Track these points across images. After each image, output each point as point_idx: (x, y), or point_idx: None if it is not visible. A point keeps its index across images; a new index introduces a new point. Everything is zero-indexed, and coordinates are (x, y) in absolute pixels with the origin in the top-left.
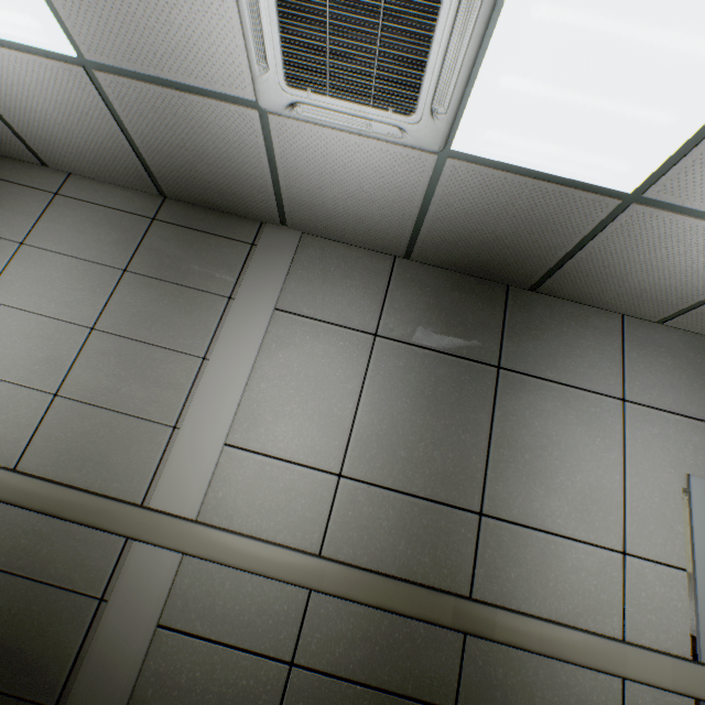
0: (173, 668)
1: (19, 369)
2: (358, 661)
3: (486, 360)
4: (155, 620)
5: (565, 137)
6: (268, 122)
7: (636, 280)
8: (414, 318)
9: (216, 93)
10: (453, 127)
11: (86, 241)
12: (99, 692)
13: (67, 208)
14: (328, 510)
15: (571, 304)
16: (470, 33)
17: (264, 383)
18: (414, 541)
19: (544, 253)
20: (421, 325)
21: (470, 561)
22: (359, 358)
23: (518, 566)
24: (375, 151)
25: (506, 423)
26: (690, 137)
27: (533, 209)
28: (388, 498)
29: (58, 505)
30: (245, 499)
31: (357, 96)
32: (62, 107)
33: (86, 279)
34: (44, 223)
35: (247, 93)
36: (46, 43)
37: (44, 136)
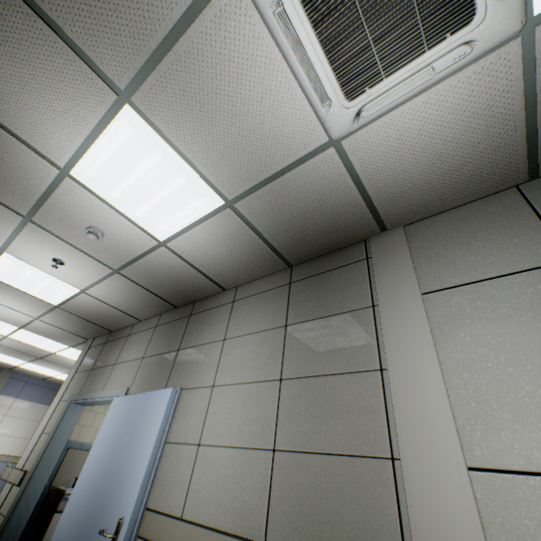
0: None
1: (243, 433)
2: None
3: None
4: None
5: None
6: (342, 150)
7: None
8: None
9: (301, 159)
10: None
11: (256, 319)
12: None
13: (241, 306)
14: None
15: None
16: None
17: (464, 372)
18: None
19: None
20: None
21: None
22: None
23: None
24: (444, 94)
25: None
26: None
27: None
28: None
29: None
30: None
31: (409, 55)
32: (224, 243)
33: (264, 344)
34: (232, 321)
35: (321, 139)
36: (210, 207)
37: (220, 269)
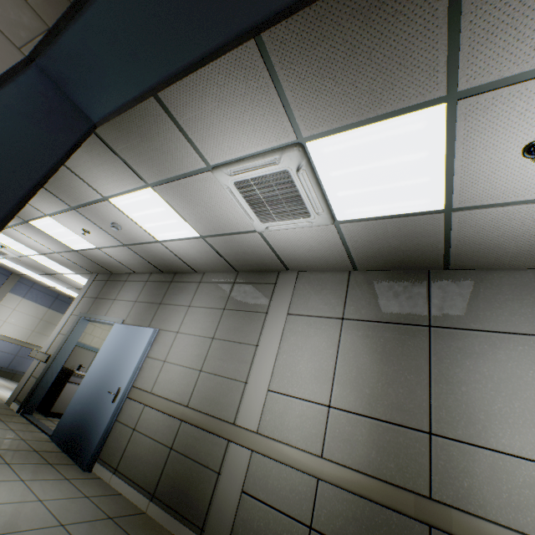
0: (250, 517)
1: (188, 360)
2: (351, 534)
3: (419, 323)
4: (241, 487)
5: (383, 201)
6: (263, 234)
7: (511, 246)
8: (365, 304)
9: (242, 231)
10: (332, 213)
11: (210, 299)
12: (218, 523)
13: (203, 287)
14: (324, 428)
15: (483, 271)
16: (312, 189)
17: (285, 355)
18: (381, 451)
19: (430, 248)
20: (370, 308)
21: (426, 469)
22: (334, 334)
23: (469, 477)
24: (307, 231)
25: (441, 365)
26: (444, 181)
27: (400, 230)
28: (360, 421)
29: (202, 422)
30: (279, 421)
31: (287, 218)
32: (198, 251)
33: (210, 316)
34: (196, 295)
35: (251, 228)
36: (191, 235)
37: (194, 262)
